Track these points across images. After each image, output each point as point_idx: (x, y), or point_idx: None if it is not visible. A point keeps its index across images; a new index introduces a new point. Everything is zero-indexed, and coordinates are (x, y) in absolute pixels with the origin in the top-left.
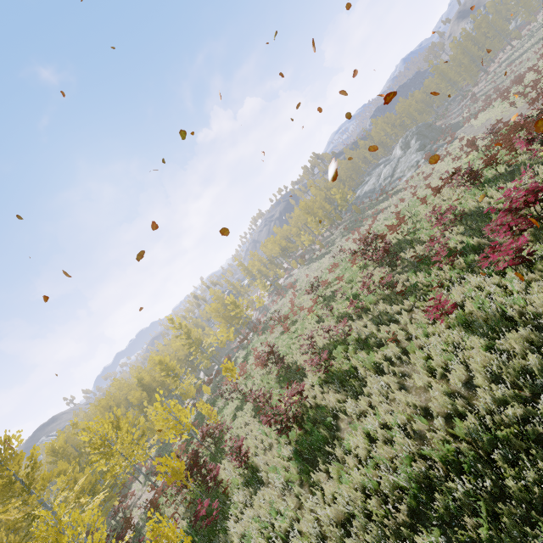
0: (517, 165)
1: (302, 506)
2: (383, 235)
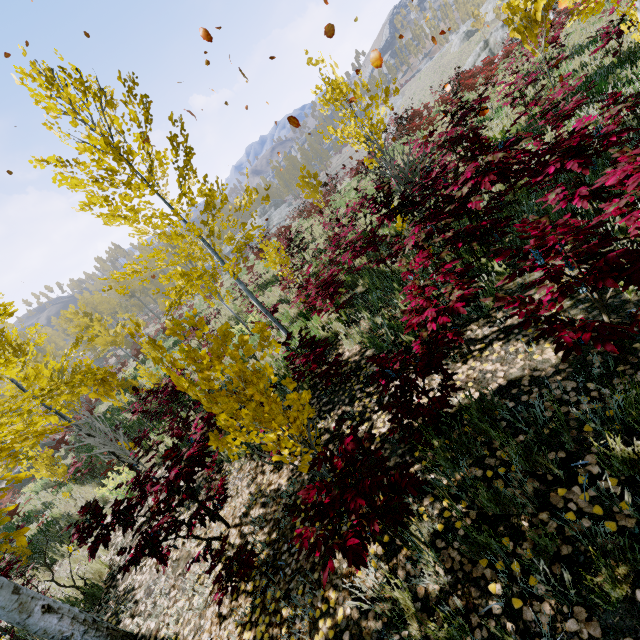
0: None
1: None
2: (411, 115)
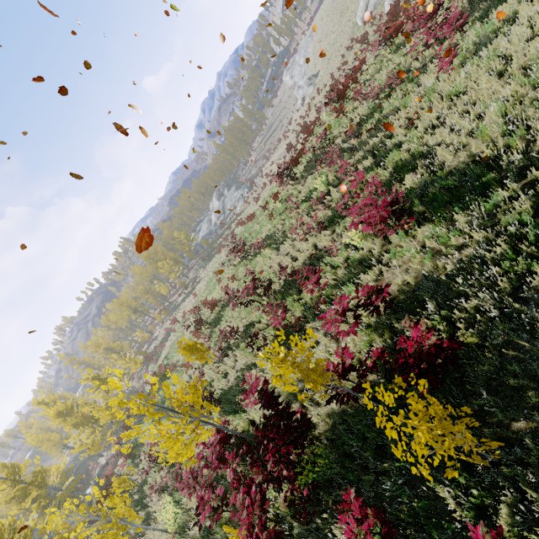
0: (366, 79)
1: (538, 186)
2: (296, 158)
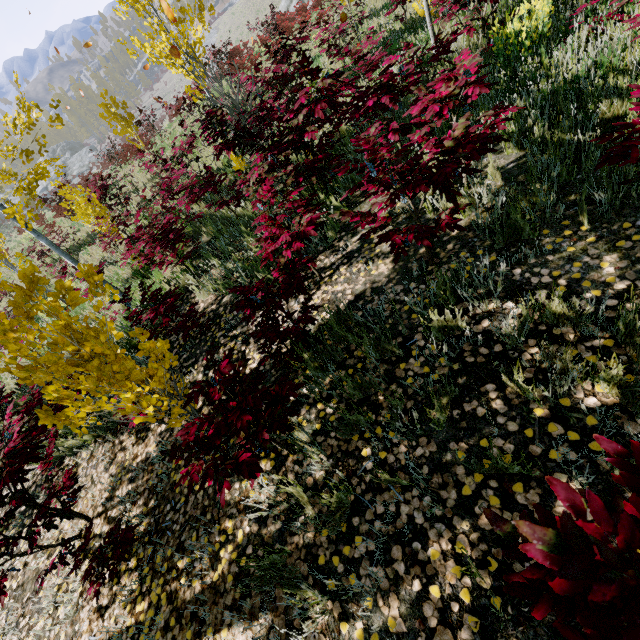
0: None
1: None
2: (231, 52)
